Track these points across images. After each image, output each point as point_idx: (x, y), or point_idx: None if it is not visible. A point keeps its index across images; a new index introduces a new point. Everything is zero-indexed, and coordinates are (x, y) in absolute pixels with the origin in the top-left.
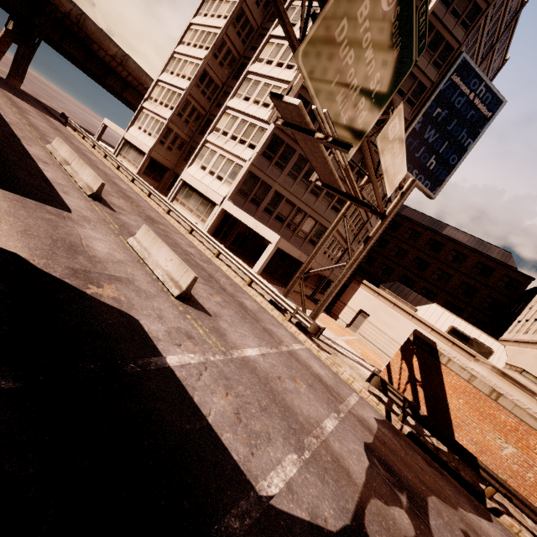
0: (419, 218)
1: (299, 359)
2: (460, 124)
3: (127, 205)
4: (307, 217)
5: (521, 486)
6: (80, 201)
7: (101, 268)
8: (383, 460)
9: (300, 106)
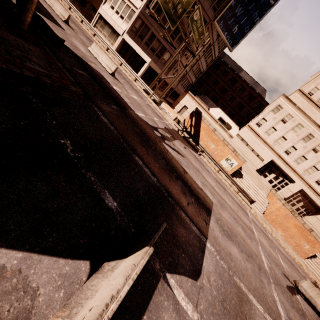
0: (231, 63)
1: (151, 107)
2: (256, 6)
3: (76, 28)
4: (167, 51)
5: (212, 155)
6: (63, 24)
7: (87, 57)
8: (169, 131)
9: (154, 13)
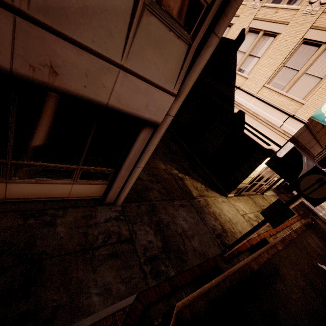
0: None
1: None
2: None
3: None
4: None
5: None
6: None
7: None
8: None
9: None
